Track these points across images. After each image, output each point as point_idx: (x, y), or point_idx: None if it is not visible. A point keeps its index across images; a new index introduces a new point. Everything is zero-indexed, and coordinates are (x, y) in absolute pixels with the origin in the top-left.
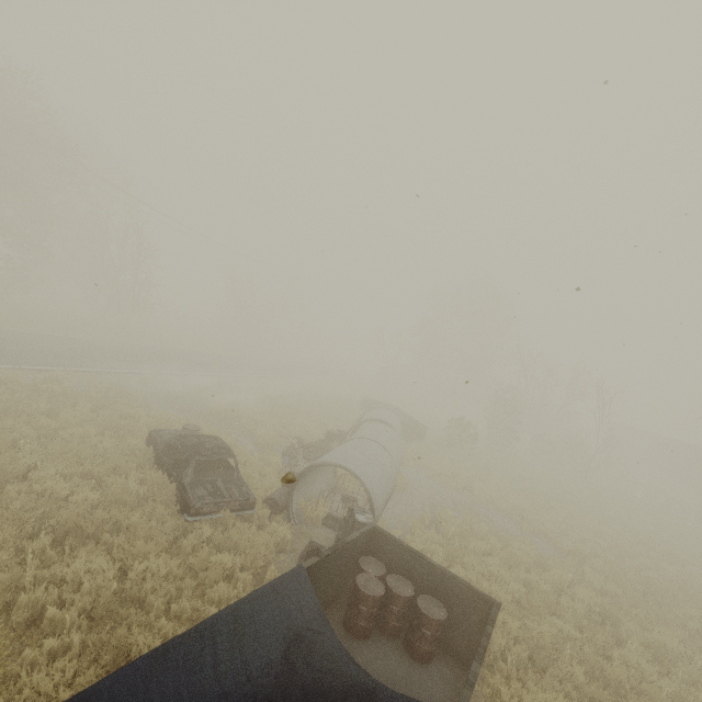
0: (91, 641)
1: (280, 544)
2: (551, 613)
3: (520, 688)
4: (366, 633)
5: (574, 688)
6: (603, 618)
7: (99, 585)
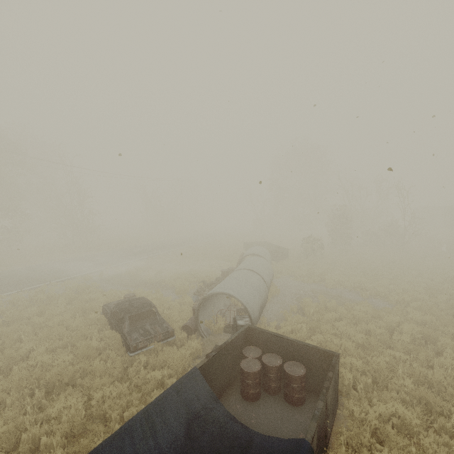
0: (71, 451)
1: (195, 353)
2: (387, 347)
3: (367, 405)
4: (256, 396)
5: (408, 394)
6: (425, 340)
7: (74, 414)
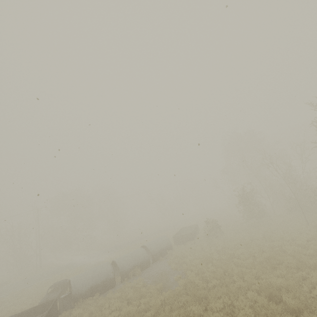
0: None
1: None
2: None
3: None
4: None
5: None
6: None
7: None
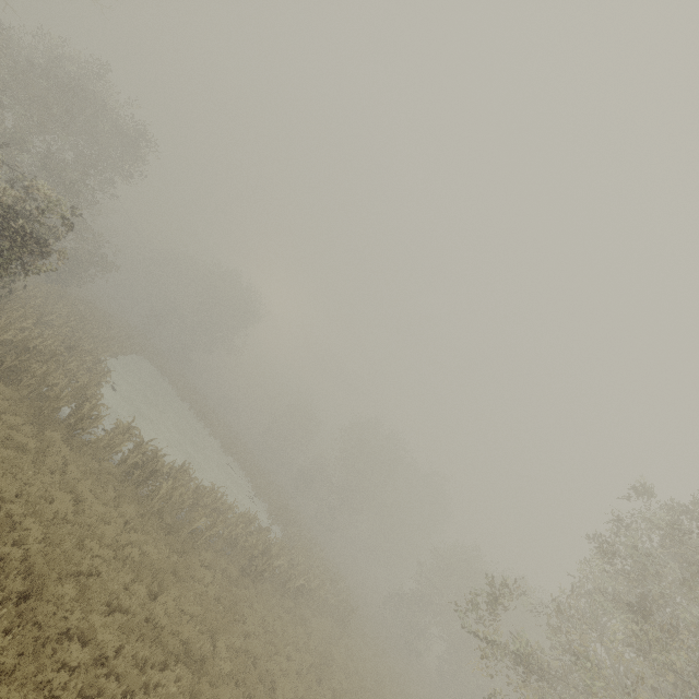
0: None
1: None
2: None
3: None
4: None
5: None
6: None
7: None
